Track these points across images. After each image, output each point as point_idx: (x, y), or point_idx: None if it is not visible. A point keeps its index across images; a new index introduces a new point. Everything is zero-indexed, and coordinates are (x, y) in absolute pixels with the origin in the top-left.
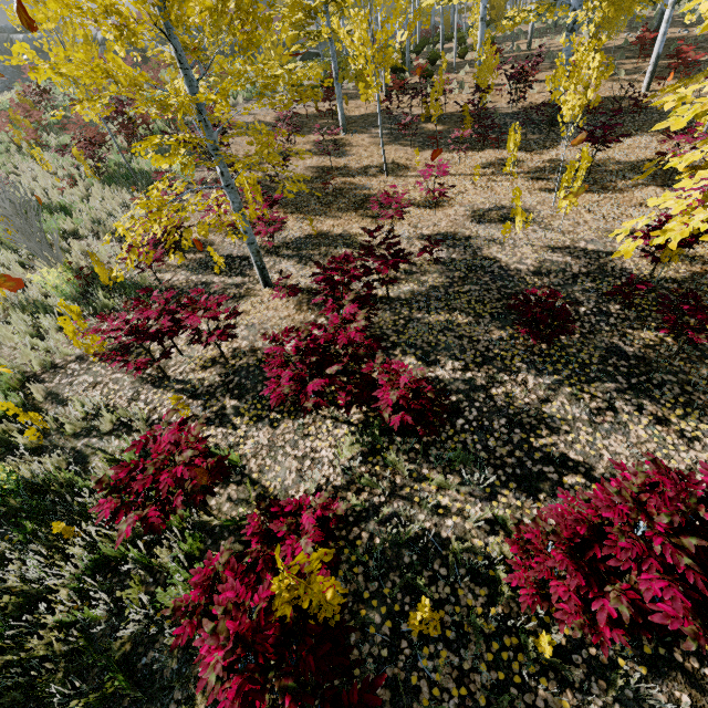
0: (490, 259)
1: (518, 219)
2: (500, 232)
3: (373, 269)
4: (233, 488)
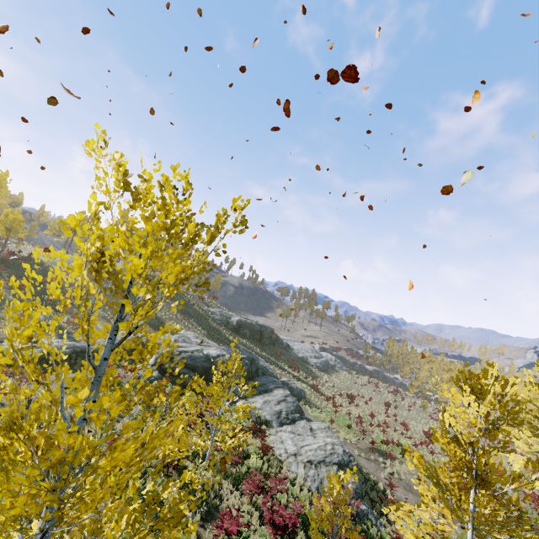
0: None
1: None
2: None
3: None
4: None
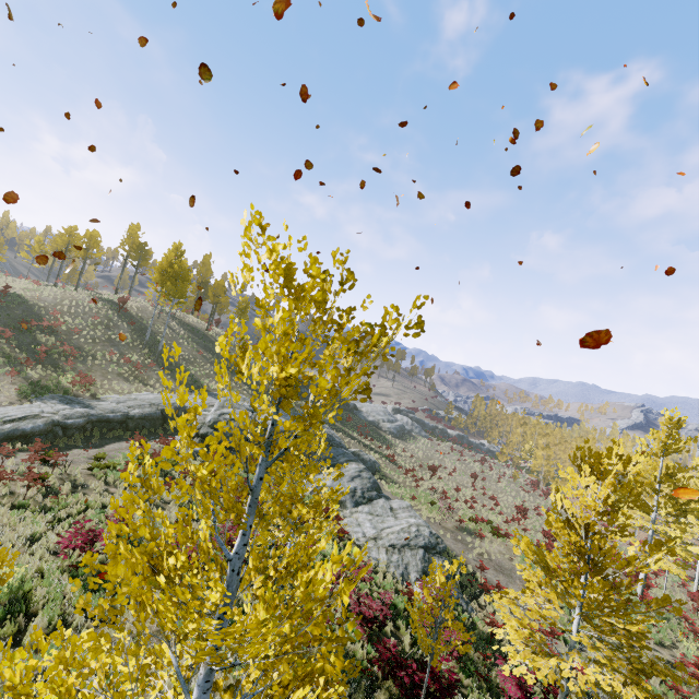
0: None
1: None
2: None
3: None
4: None
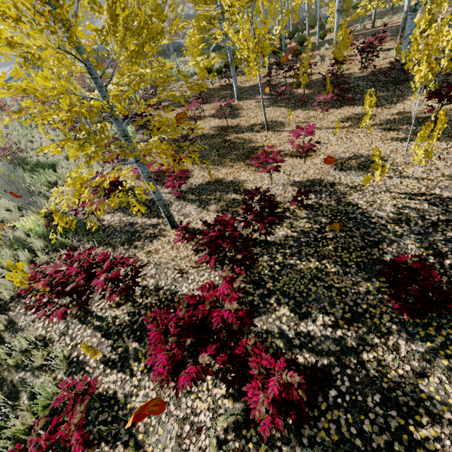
0: (352, 205)
1: (377, 173)
2: (360, 179)
3: (252, 221)
4: (120, 450)
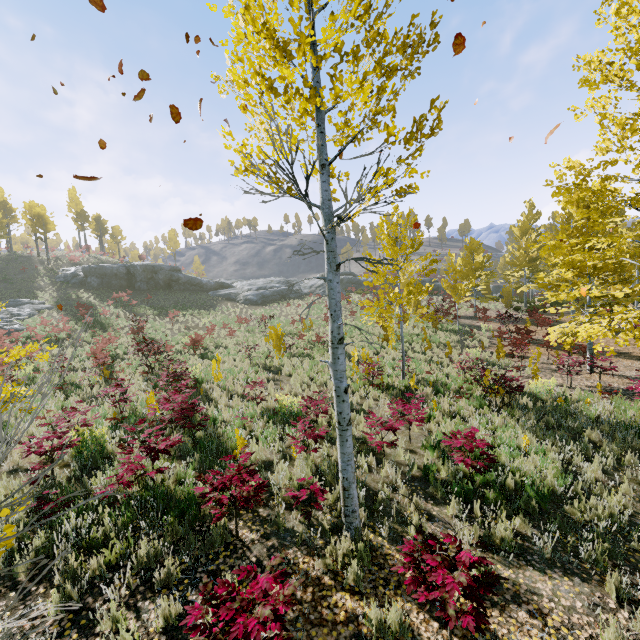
0: None
1: None
2: None
3: None
4: None
